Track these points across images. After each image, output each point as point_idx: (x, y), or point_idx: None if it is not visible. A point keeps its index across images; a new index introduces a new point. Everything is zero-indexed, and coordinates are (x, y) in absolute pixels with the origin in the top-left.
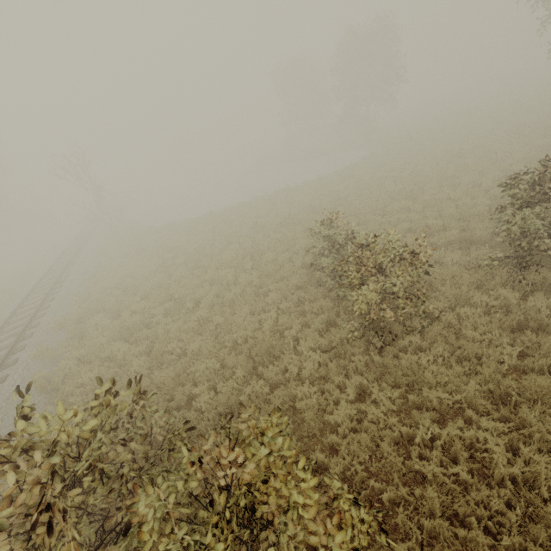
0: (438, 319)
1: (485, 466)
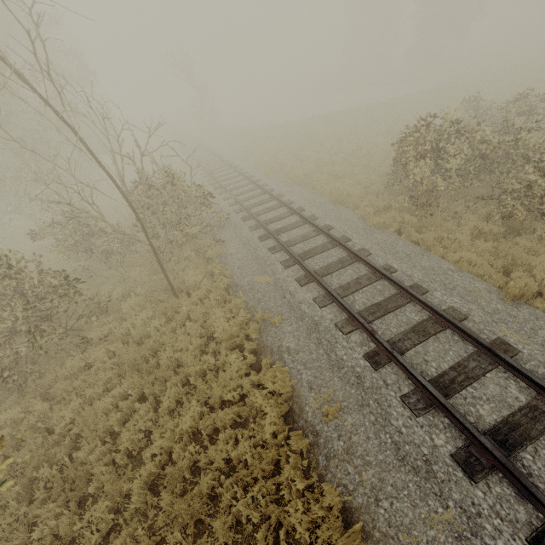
0: None
1: None
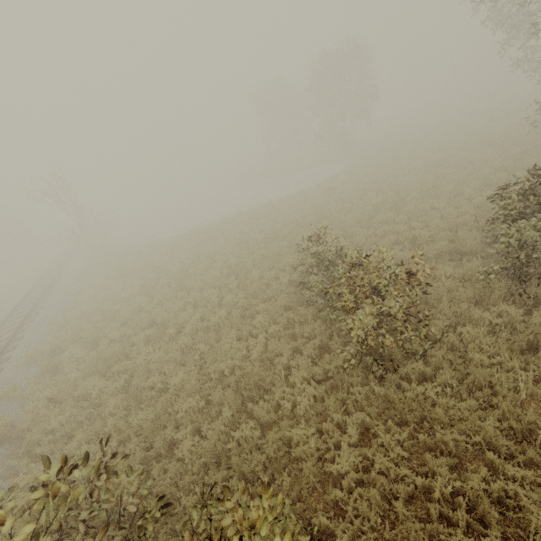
0: (441, 342)
1: (518, 525)
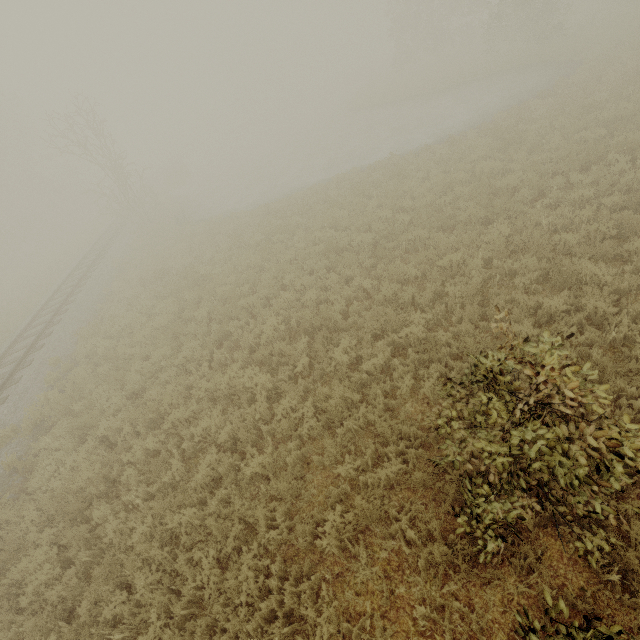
0: None
1: None
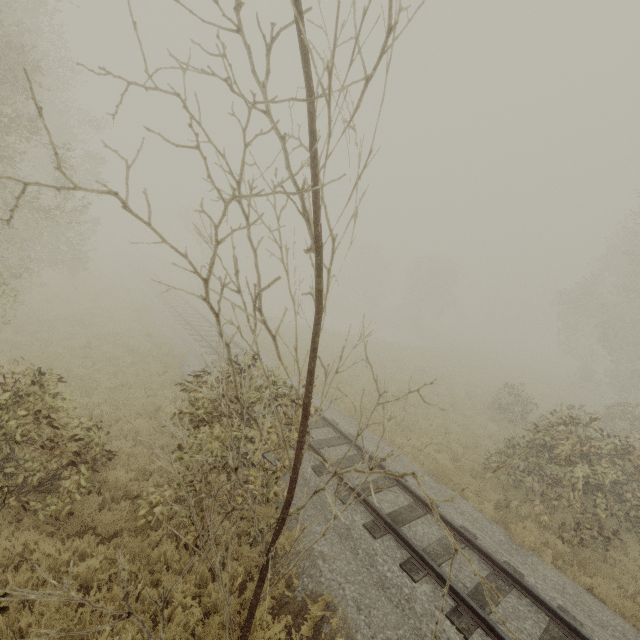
0: None
1: None
